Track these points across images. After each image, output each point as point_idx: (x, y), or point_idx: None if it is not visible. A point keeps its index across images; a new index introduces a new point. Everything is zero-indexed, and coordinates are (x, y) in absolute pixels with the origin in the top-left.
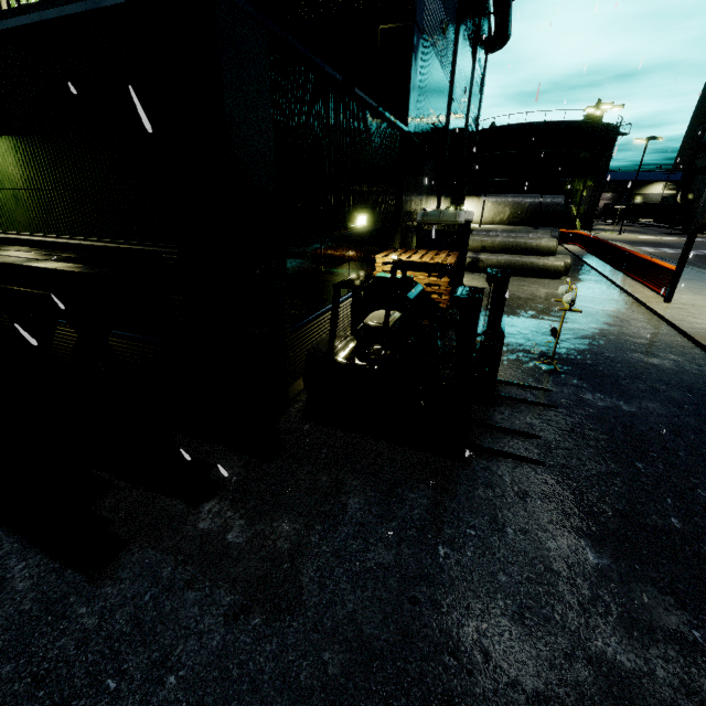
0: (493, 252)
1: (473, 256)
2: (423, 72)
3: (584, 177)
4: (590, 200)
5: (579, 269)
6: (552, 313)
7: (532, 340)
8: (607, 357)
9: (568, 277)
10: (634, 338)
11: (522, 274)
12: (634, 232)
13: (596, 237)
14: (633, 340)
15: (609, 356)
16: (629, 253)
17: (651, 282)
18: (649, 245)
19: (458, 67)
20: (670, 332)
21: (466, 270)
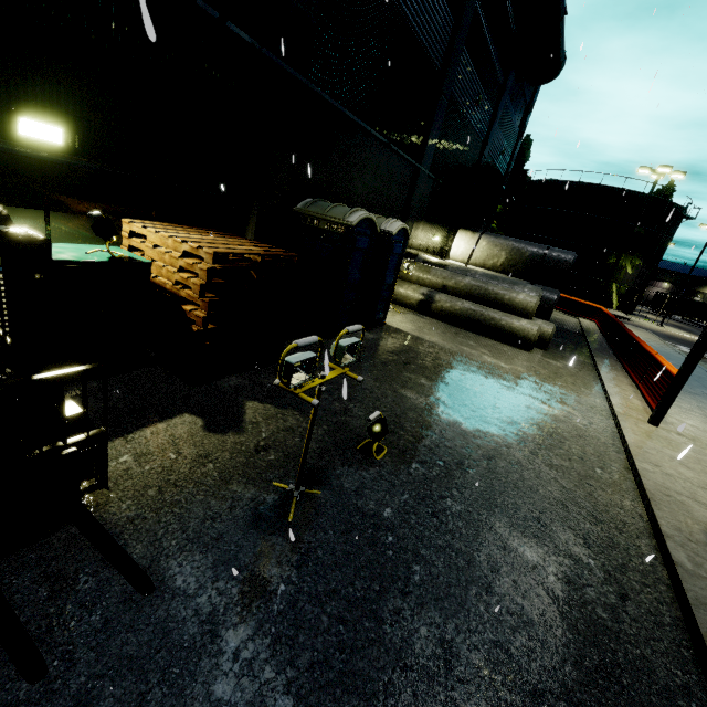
0: (456, 295)
1: (428, 294)
2: (355, 7)
3: (633, 253)
4: (636, 280)
5: (571, 347)
6: (452, 392)
7: (347, 429)
8: (439, 511)
9: (544, 351)
10: (544, 476)
11: (482, 331)
12: (681, 328)
13: (613, 315)
14: (537, 480)
15: (447, 509)
16: (635, 340)
17: (647, 387)
18: (688, 344)
19: (459, 57)
20: (621, 481)
21: (416, 310)
